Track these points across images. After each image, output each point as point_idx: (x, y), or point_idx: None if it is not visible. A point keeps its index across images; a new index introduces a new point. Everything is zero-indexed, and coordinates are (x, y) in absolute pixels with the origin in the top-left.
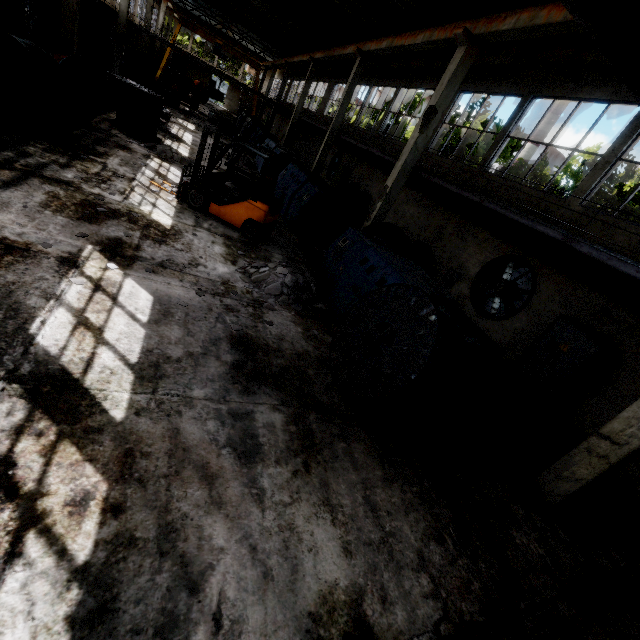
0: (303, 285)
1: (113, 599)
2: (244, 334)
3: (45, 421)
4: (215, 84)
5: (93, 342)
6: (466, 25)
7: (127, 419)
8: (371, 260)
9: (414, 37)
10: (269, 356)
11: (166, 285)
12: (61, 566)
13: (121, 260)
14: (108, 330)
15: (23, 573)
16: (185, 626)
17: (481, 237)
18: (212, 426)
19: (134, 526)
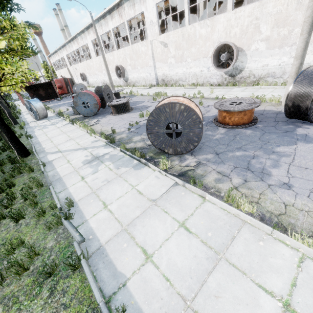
0: None
1: None
2: None
3: None
4: None
5: None
6: None
7: None
8: None
9: None
10: None
11: None
12: None
13: None
14: None
15: None
16: None
17: None
18: None
19: None
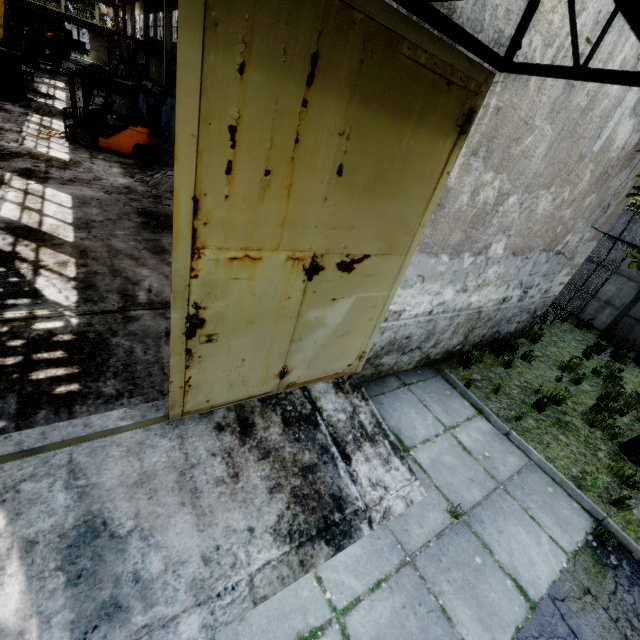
0: None
1: (94, 285)
2: (148, 211)
3: (27, 242)
4: (71, 34)
5: (38, 216)
6: None
7: (76, 241)
8: None
9: None
10: (169, 219)
11: (79, 190)
12: (63, 277)
13: (37, 180)
14: (46, 211)
15: (45, 278)
16: (133, 291)
17: None
18: (133, 244)
19: (96, 270)
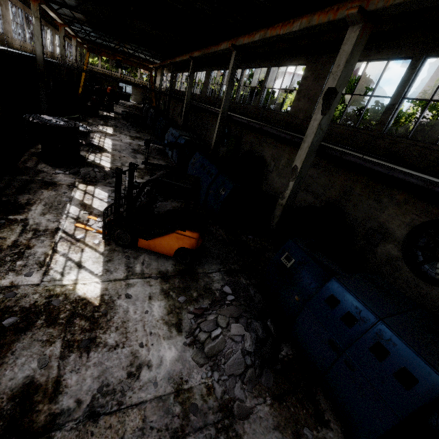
0: (263, 336)
1: None
2: None
3: None
4: (122, 88)
5: None
6: (354, 4)
7: None
8: (344, 303)
9: (289, 26)
10: None
11: None
12: None
13: None
14: None
15: None
16: None
17: (399, 198)
18: None
19: None
